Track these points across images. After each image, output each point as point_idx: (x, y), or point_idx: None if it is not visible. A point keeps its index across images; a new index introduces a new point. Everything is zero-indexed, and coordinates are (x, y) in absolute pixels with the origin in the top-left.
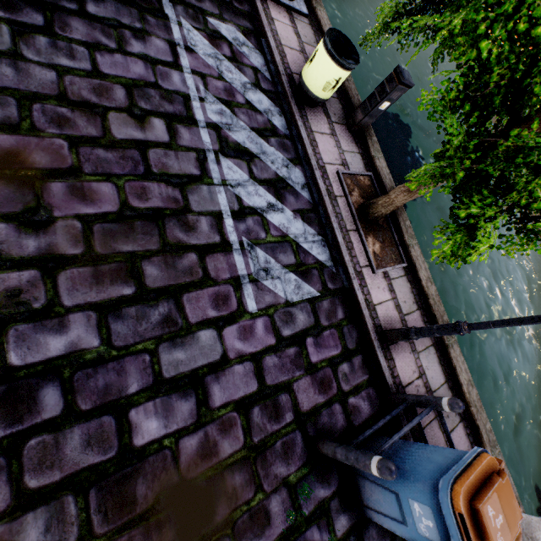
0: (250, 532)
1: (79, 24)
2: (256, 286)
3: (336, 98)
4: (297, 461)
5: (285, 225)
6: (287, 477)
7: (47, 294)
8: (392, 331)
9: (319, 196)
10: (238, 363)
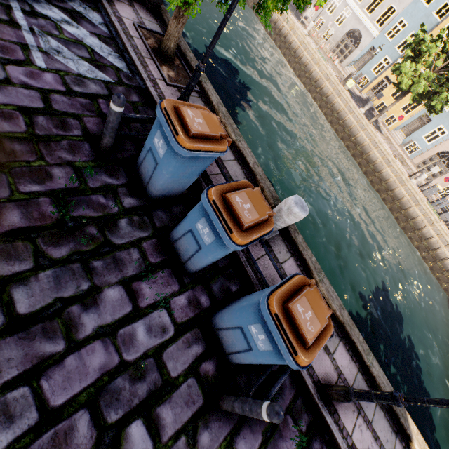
0: (29, 178)
1: None
2: (46, 56)
3: None
4: (84, 157)
5: (80, 36)
6: (73, 162)
7: None
8: None
9: (116, 33)
10: (23, 88)
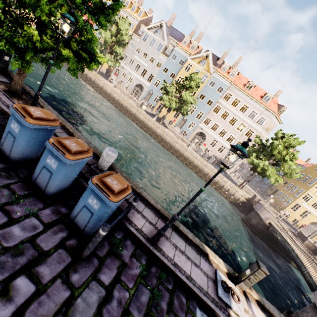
0: None
1: None
2: None
3: None
4: None
5: None
6: None
7: None
8: None
9: None
10: None
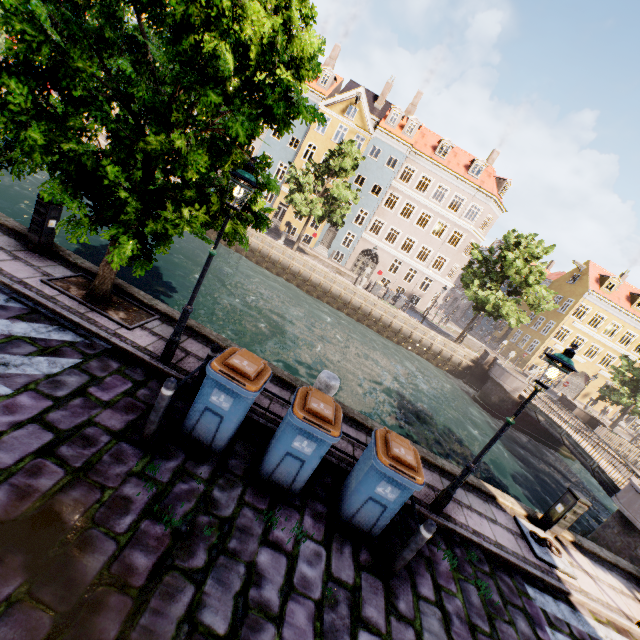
0: (115, 515)
1: None
2: None
3: (3, 235)
4: (134, 458)
5: (4, 330)
6: (131, 470)
7: None
8: (164, 349)
9: (33, 302)
10: (17, 429)
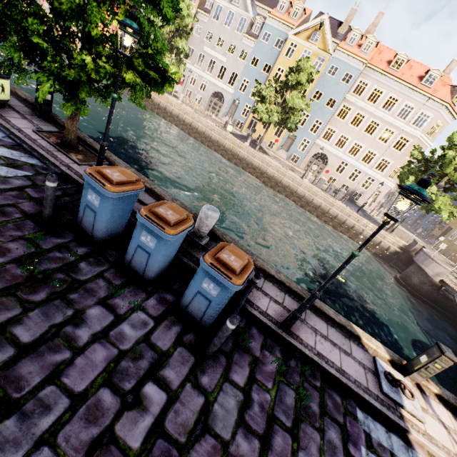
0: None
1: None
2: None
3: (25, 107)
4: (31, 230)
5: None
6: (23, 236)
7: None
8: None
9: (21, 140)
10: None
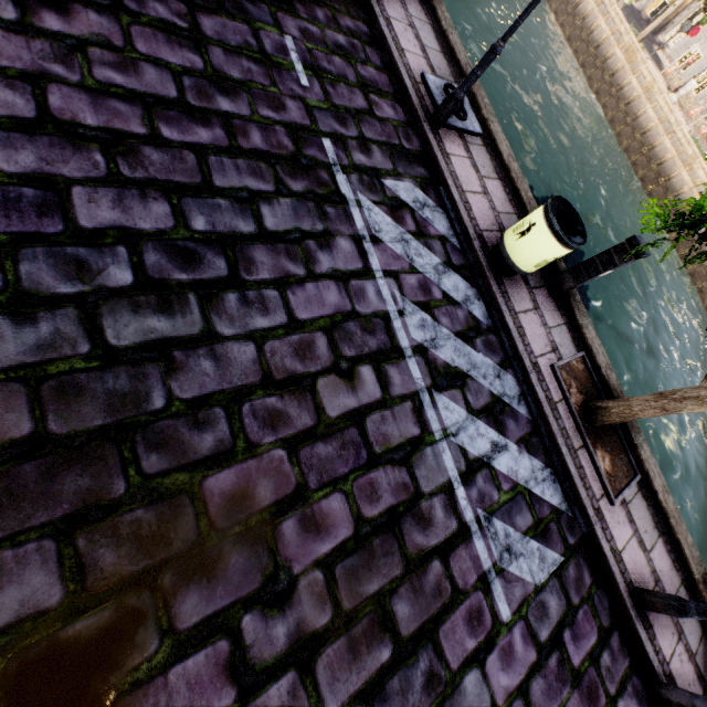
0: None
1: (262, 255)
2: (503, 579)
3: None
4: None
5: (513, 468)
6: None
7: (310, 702)
8: (657, 600)
9: (537, 407)
10: (508, 706)
